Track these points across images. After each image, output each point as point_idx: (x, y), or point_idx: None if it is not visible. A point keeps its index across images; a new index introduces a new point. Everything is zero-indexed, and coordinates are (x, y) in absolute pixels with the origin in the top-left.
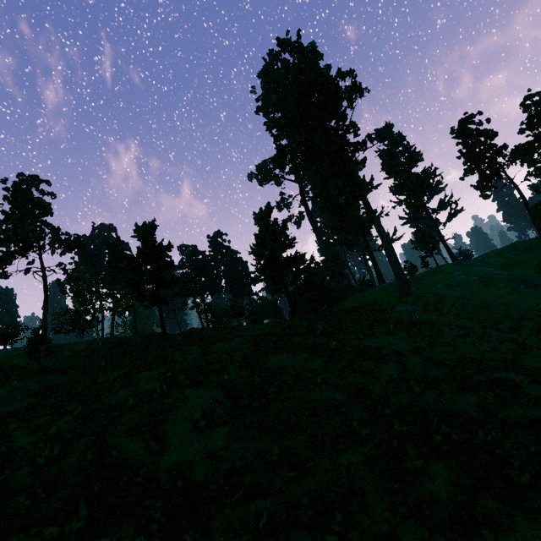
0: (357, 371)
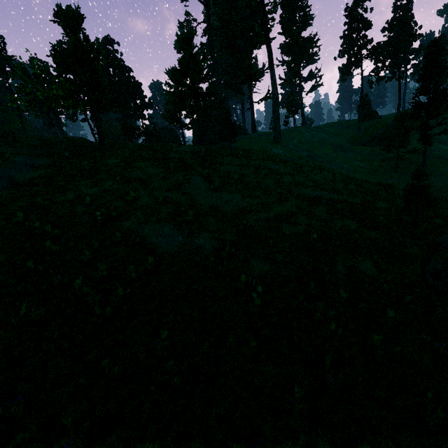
0: (273, 178)
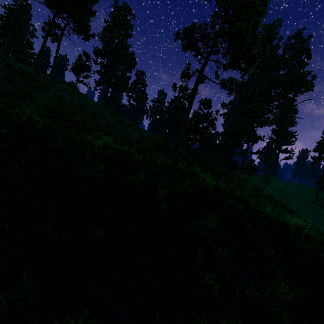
0: (289, 209)
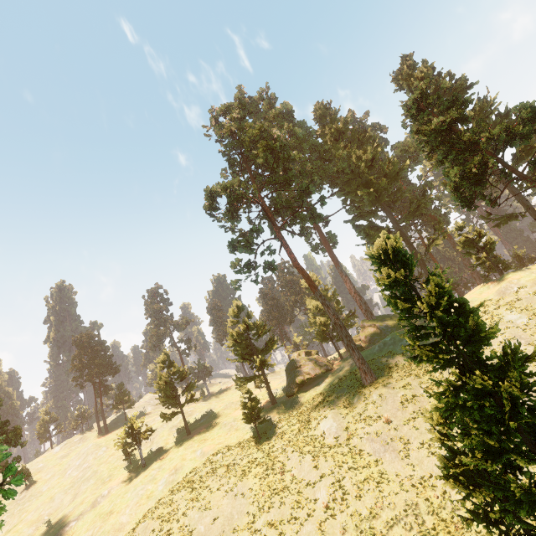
0: None
